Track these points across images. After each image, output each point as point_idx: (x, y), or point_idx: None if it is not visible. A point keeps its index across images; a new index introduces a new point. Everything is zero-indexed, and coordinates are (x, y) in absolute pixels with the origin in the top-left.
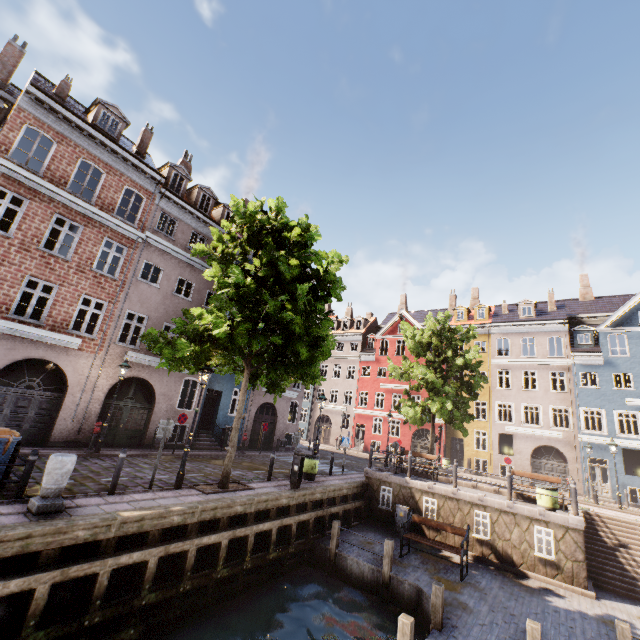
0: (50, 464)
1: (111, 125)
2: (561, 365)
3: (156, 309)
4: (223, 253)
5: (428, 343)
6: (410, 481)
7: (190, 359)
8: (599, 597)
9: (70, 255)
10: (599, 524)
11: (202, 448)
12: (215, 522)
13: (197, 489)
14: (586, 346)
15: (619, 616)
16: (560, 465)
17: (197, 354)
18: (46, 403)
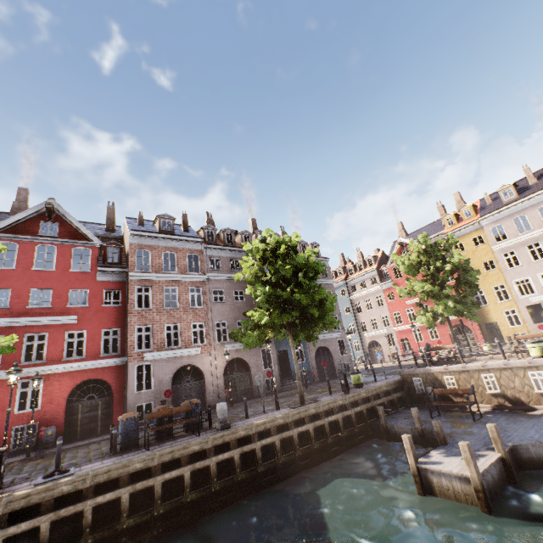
0: (217, 408)
1: (167, 225)
2: None
3: (229, 315)
4: (250, 273)
5: (418, 262)
6: (430, 369)
7: (256, 340)
8: None
9: (178, 305)
10: None
11: (289, 389)
12: (302, 420)
13: (288, 407)
14: None
15: None
16: None
17: (259, 336)
18: (198, 387)
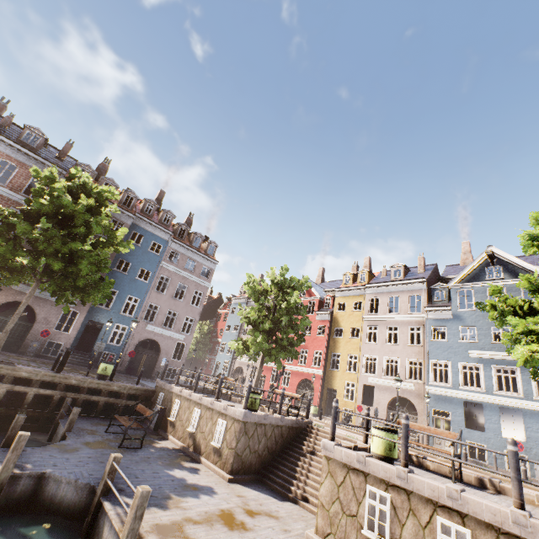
0: None
1: (33, 140)
2: (418, 320)
3: None
4: None
5: (266, 291)
6: (173, 387)
7: None
8: (239, 483)
9: None
10: (311, 435)
11: (73, 363)
12: None
13: None
14: (441, 302)
15: (218, 489)
16: (412, 417)
17: None
18: None
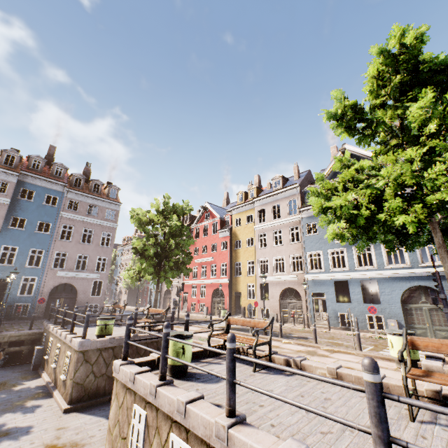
0: None
1: None
2: (296, 221)
3: None
4: None
5: (152, 220)
6: (50, 327)
7: None
8: (78, 411)
9: None
10: None
11: None
12: None
13: None
14: None
15: (37, 427)
16: (298, 302)
17: None
18: None
